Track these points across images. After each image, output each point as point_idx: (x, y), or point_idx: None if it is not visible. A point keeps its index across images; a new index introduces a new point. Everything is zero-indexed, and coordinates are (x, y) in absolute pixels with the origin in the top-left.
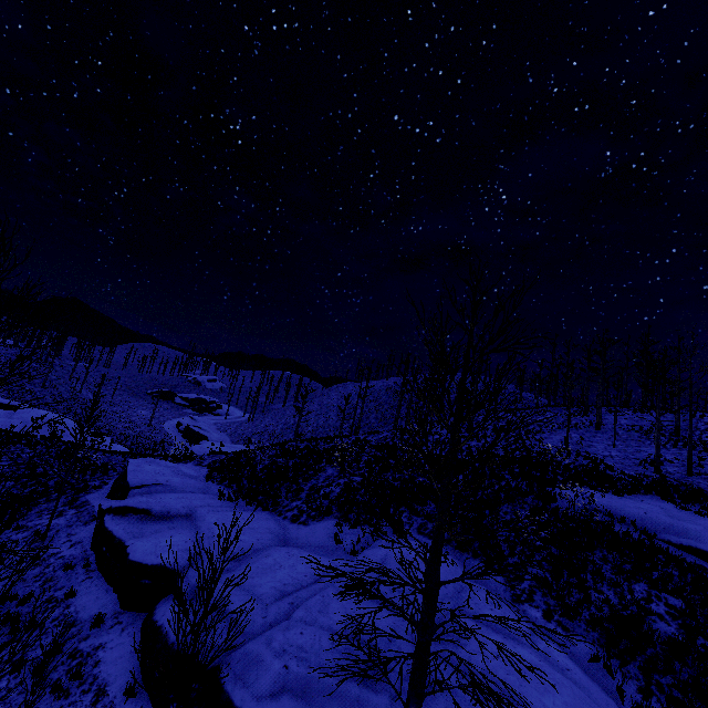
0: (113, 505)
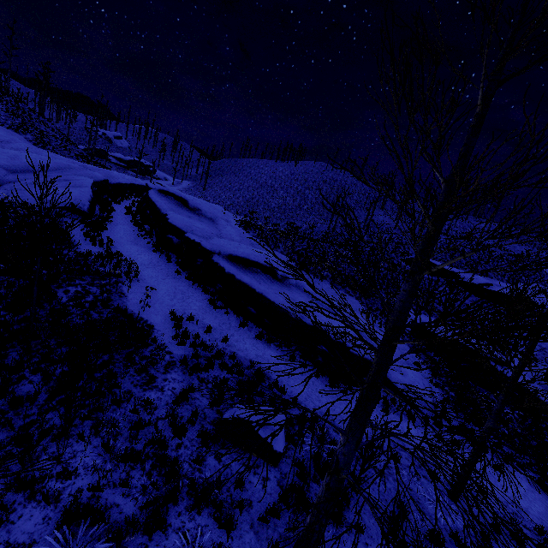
0: (480, 283)
